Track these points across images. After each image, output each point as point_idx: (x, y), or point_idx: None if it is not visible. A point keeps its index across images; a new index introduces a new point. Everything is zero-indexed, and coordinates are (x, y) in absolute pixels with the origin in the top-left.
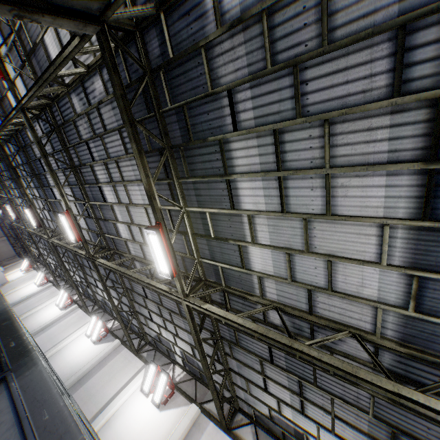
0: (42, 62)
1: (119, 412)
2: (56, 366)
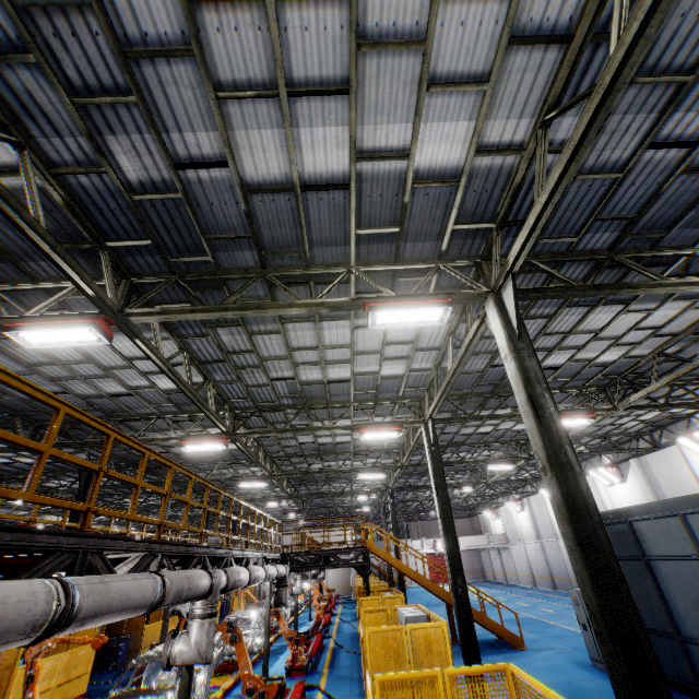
0: (378, 444)
1: None
2: None
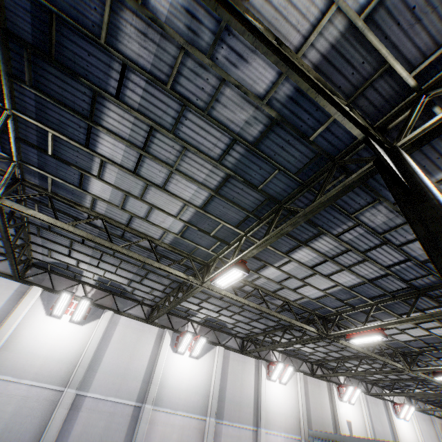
0: None
1: (266, 400)
2: (178, 401)
